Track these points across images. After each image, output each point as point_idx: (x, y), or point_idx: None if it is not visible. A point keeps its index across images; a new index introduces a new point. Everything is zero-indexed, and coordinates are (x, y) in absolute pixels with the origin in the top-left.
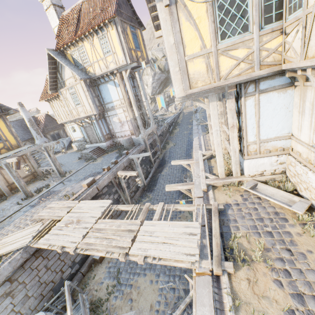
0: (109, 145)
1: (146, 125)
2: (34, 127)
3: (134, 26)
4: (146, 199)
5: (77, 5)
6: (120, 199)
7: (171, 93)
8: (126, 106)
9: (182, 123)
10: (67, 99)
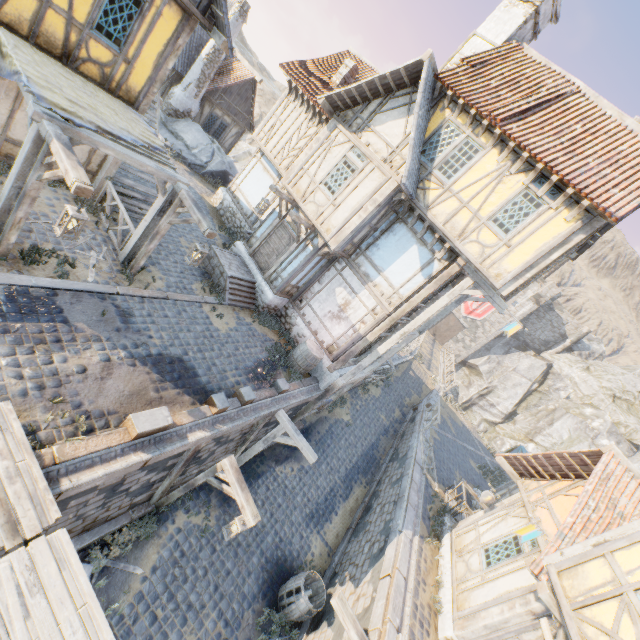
0: (272, 306)
1: (362, 358)
2: (208, 67)
3: (579, 247)
4: (200, 516)
5: (564, 77)
6: (157, 484)
7: (522, 528)
8: (388, 313)
9: (394, 386)
10: (328, 152)
